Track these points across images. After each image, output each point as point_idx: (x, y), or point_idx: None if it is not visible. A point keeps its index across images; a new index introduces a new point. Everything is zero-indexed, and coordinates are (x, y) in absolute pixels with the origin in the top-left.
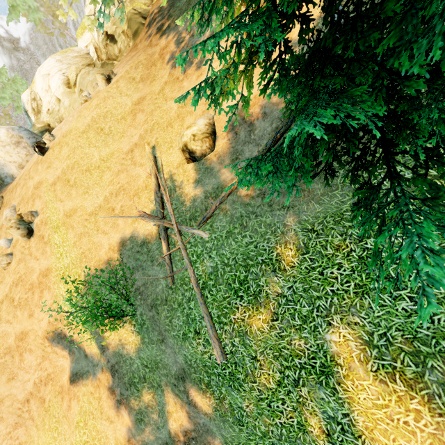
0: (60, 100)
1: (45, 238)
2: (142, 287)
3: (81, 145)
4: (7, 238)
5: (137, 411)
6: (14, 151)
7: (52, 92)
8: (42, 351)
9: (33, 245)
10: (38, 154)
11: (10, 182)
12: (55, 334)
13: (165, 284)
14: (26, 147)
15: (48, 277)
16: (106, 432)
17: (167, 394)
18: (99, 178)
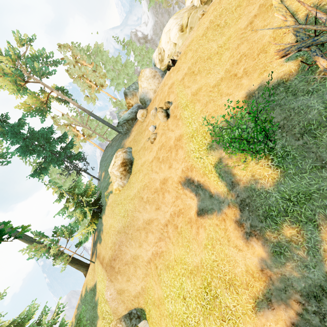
0: (176, 44)
1: (177, 116)
2: (282, 121)
3: (202, 44)
4: (153, 125)
5: (274, 244)
6: (152, 82)
7: (171, 41)
8: (176, 192)
9: (169, 123)
10: (171, 65)
11: (149, 104)
12: (186, 179)
13: (322, 107)
14: (158, 78)
15: (180, 140)
16: (234, 257)
17: (325, 229)
18: (218, 60)
